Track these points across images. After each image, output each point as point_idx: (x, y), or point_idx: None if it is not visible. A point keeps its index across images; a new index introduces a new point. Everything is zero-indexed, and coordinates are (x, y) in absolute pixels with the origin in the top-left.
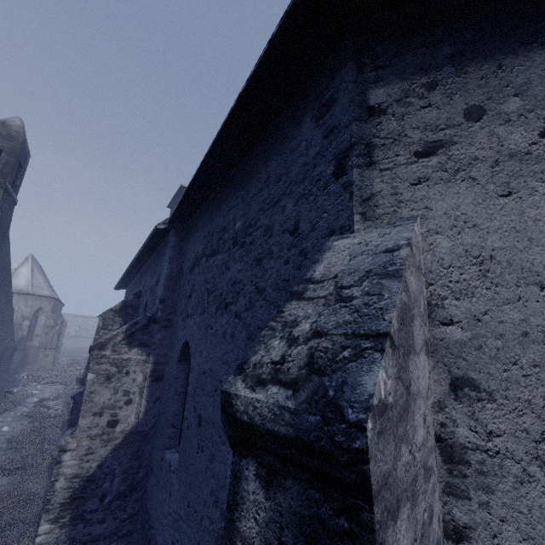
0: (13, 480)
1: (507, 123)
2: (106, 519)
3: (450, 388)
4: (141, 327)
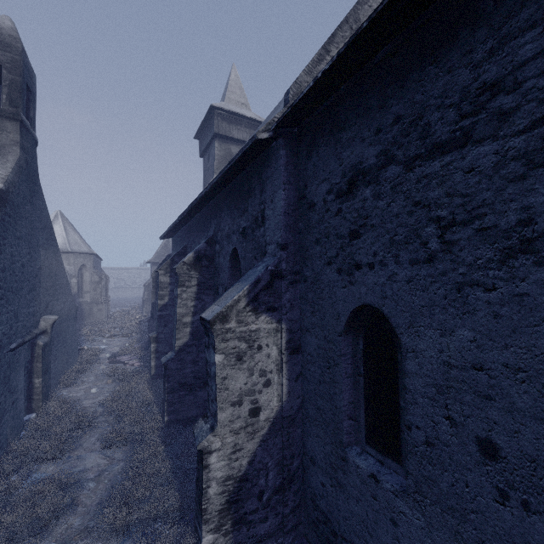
0: (127, 452)
1: None
2: (267, 516)
3: None
4: (264, 286)
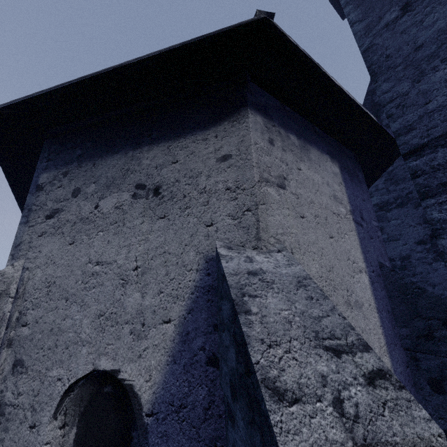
0: None
1: (86, 199)
2: None
3: (12, 367)
4: None
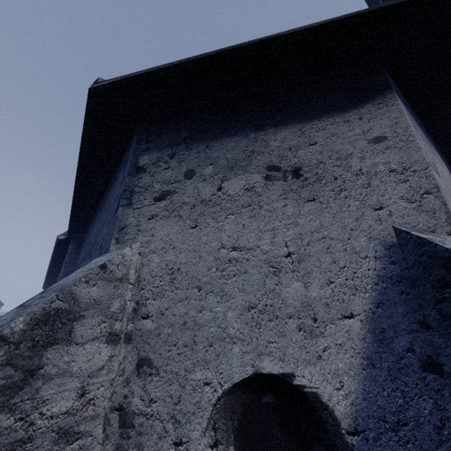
0: None
1: (204, 181)
2: None
3: (136, 367)
4: None
